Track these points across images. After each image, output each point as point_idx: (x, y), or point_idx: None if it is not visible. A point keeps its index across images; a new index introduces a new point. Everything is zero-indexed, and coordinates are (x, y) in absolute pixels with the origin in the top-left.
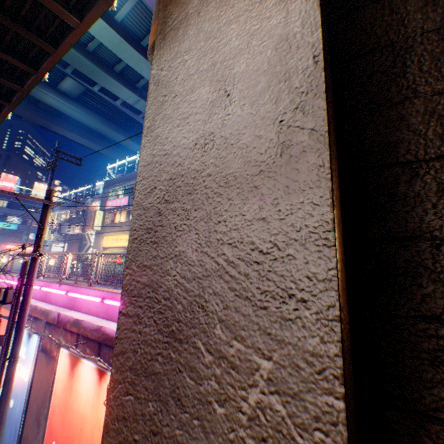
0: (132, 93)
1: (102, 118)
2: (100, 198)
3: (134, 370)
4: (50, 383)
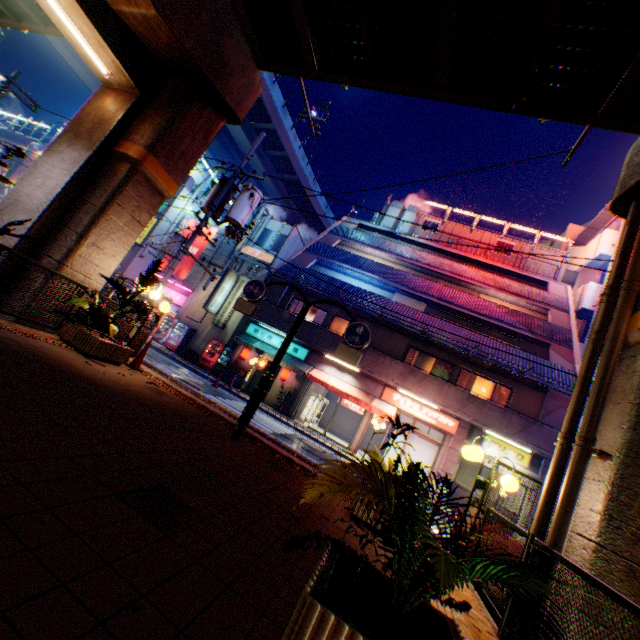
0: None
1: None
2: None
3: None
4: None
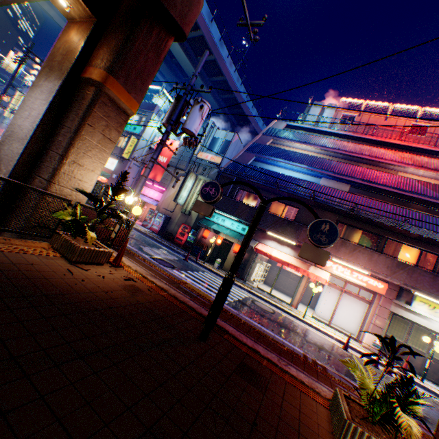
0: None
1: None
2: None
3: None
4: None
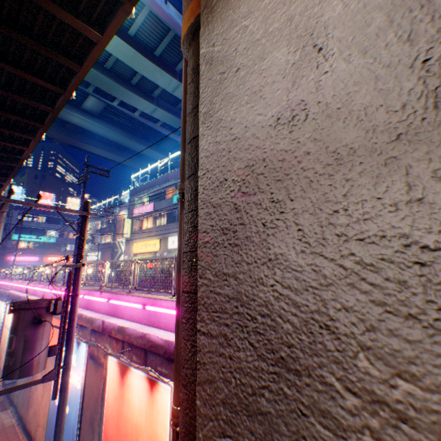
0: (149, 103)
1: (123, 131)
2: (127, 207)
3: (229, 406)
4: (100, 389)
